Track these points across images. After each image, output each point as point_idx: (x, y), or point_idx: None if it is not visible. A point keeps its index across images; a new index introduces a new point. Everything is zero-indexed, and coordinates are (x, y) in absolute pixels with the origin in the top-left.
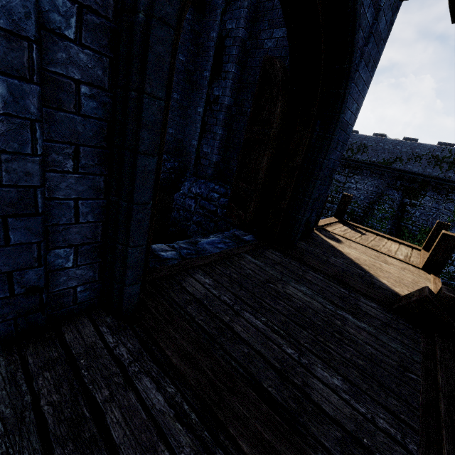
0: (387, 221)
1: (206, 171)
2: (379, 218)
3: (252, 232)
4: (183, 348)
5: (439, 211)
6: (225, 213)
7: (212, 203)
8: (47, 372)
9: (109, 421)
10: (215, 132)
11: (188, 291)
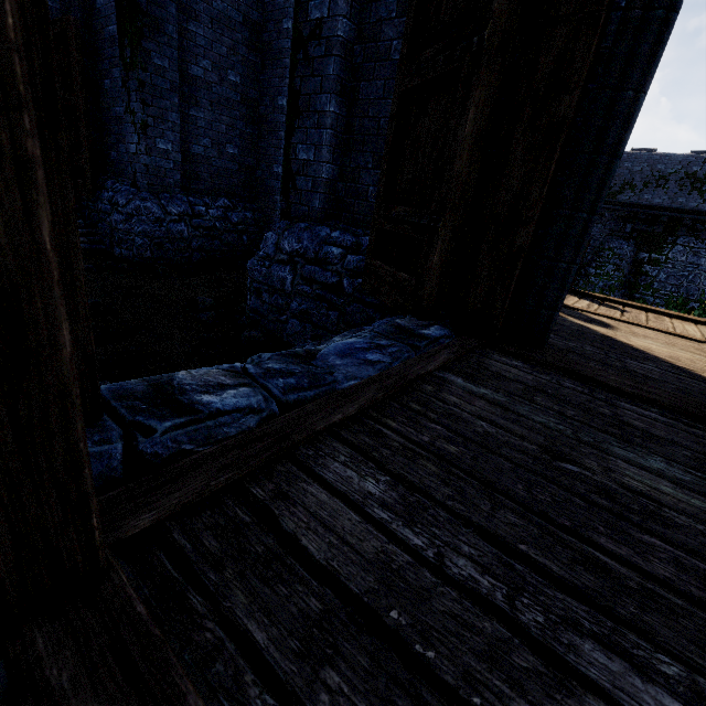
0: (613, 293)
1: (309, 203)
2: (600, 289)
3: (436, 319)
4: None
5: (698, 268)
6: (361, 286)
7: (330, 269)
8: None
9: None
10: (321, 110)
11: (310, 558)
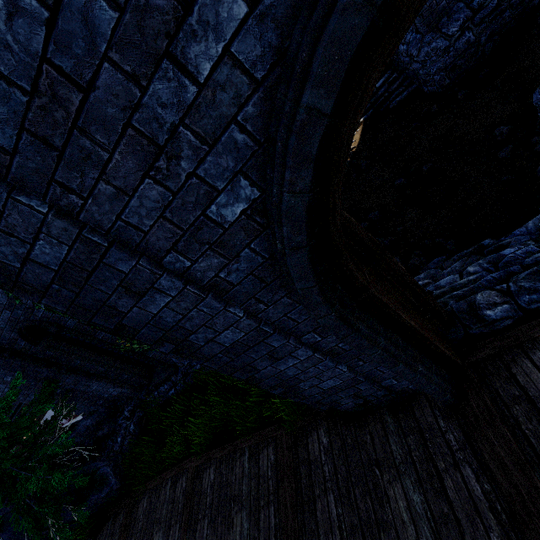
0: None
1: None
2: None
3: None
4: (500, 458)
5: None
6: None
7: None
8: (411, 435)
9: (446, 484)
10: None
11: (519, 382)
